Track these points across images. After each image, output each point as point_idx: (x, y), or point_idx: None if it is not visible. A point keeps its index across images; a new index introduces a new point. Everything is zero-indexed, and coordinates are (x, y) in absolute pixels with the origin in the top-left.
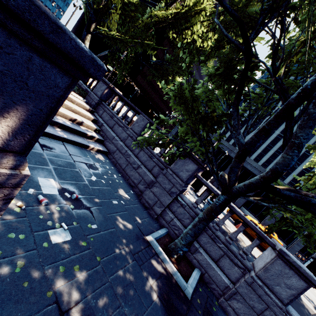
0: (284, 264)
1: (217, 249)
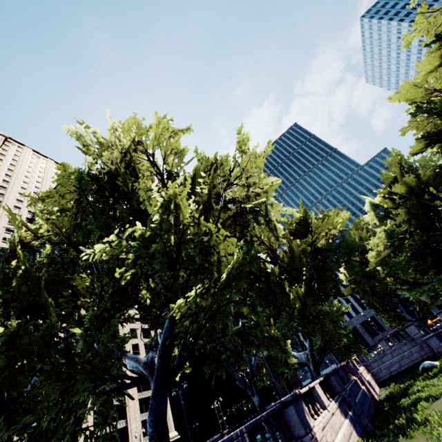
0: (440, 314)
1: (439, 329)
